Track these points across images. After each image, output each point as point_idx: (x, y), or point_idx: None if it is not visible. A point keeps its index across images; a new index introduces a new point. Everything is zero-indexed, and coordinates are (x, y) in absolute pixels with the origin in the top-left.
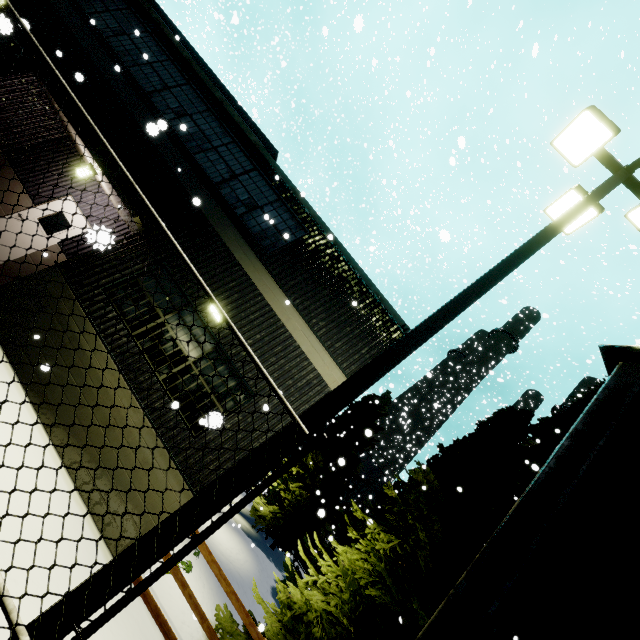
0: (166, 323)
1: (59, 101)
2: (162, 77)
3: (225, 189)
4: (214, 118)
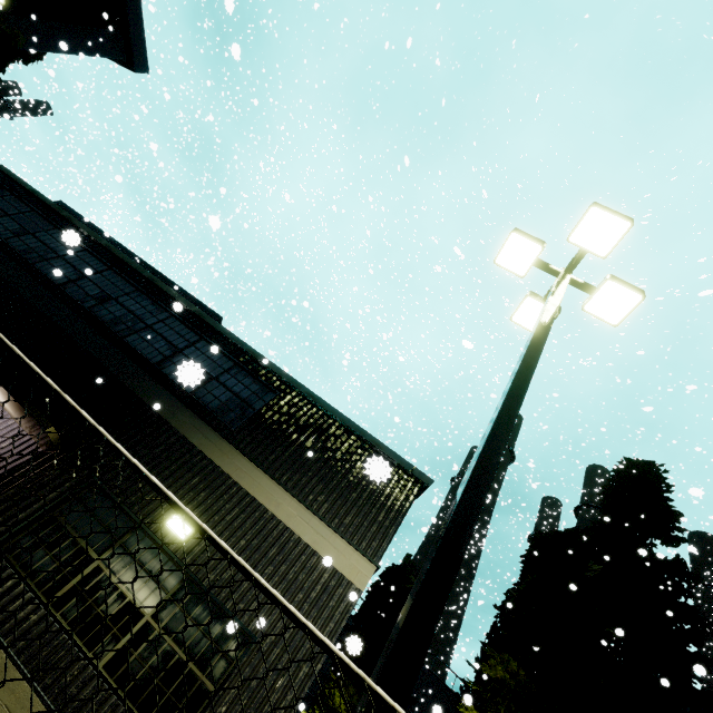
0: (103, 566)
1: None
2: (77, 267)
3: (168, 367)
4: (145, 297)
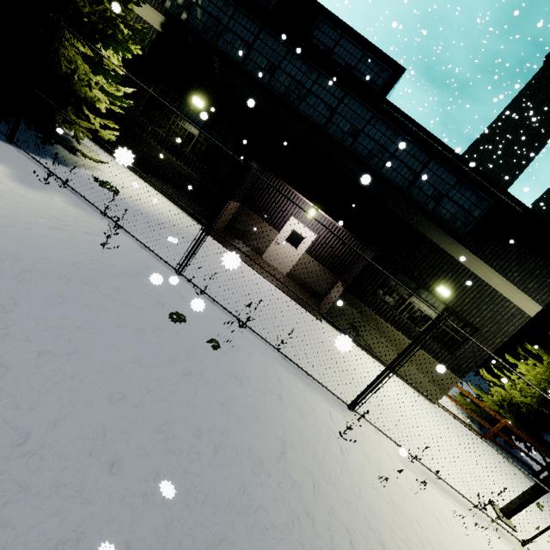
0: (412, 302)
1: (294, 187)
2: (325, 101)
3: (414, 191)
4: (381, 121)
